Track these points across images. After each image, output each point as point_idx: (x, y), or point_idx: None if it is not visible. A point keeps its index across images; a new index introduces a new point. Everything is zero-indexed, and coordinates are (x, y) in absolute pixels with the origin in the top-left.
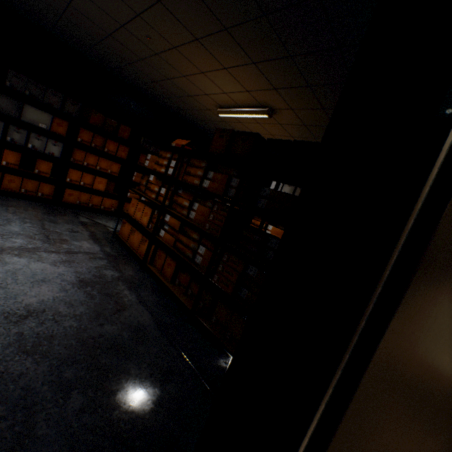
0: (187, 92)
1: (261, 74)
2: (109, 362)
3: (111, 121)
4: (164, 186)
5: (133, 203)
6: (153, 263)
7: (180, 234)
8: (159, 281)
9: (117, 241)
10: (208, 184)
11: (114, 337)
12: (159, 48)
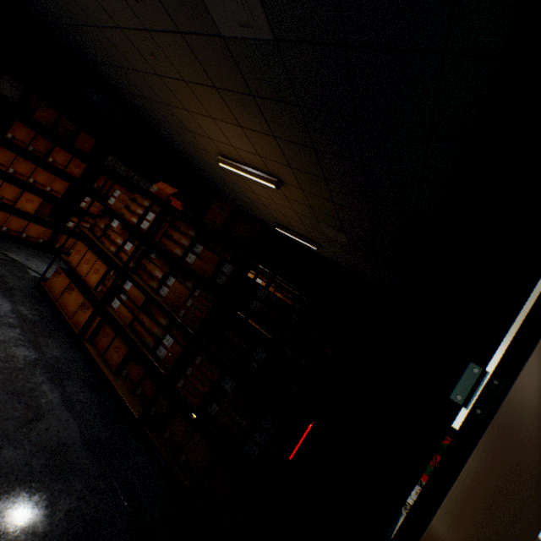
0: (186, 125)
1: (279, 149)
2: (3, 517)
3: (69, 123)
4: (132, 240)
5: (79, 248)
6: (94, 340)
7: (142, 313)
8: (97, 367)
9: (41, 295)
10: (194, 260)
11: (16, 469)
12: (164, 71)
